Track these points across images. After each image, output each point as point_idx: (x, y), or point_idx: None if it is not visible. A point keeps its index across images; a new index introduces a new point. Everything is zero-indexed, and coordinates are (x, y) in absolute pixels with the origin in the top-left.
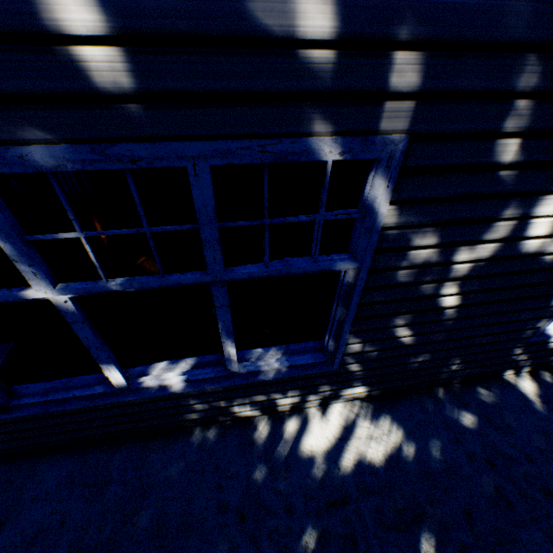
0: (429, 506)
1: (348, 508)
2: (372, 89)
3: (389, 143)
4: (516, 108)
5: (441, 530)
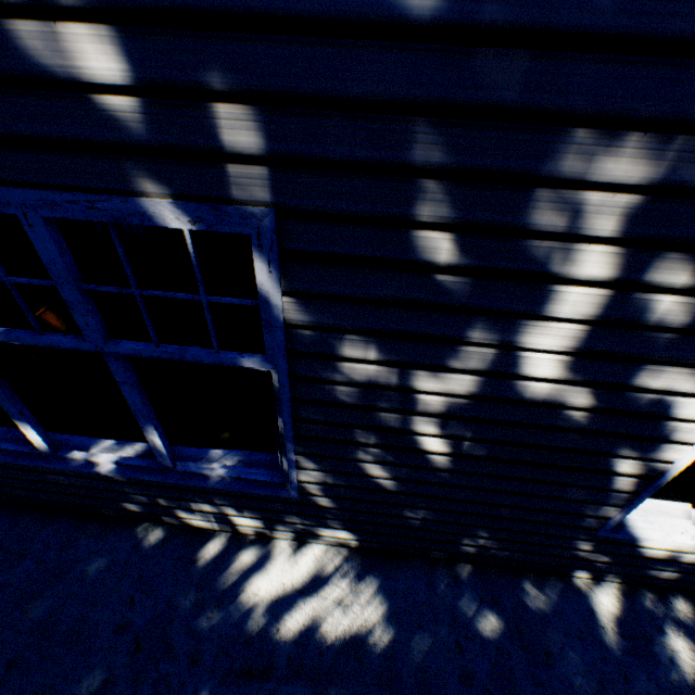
0: None
1: (265, 685)
2: (203, 147)
3: (249, 216)
4: (425, 190)
5: None
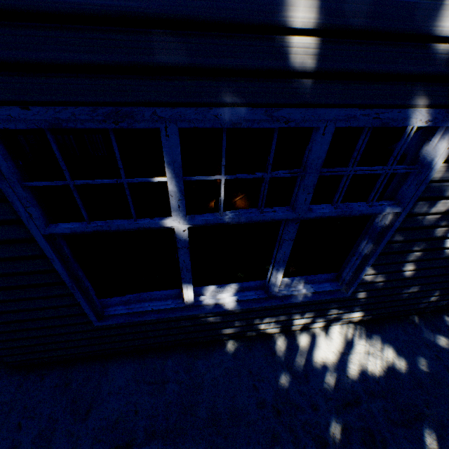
0: (426, 408)
1: (361, 407)
2: None
3: None
4: None
5: (439, 427)
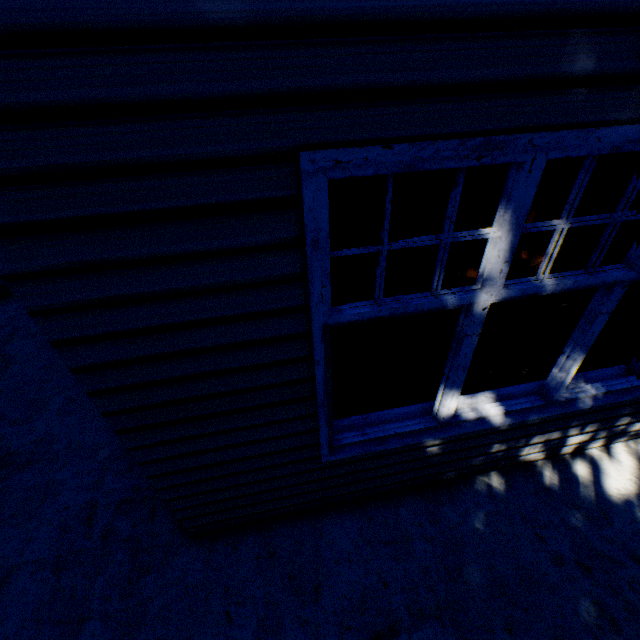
0: None
1: None
2: None
3: None
4: None
5: None
